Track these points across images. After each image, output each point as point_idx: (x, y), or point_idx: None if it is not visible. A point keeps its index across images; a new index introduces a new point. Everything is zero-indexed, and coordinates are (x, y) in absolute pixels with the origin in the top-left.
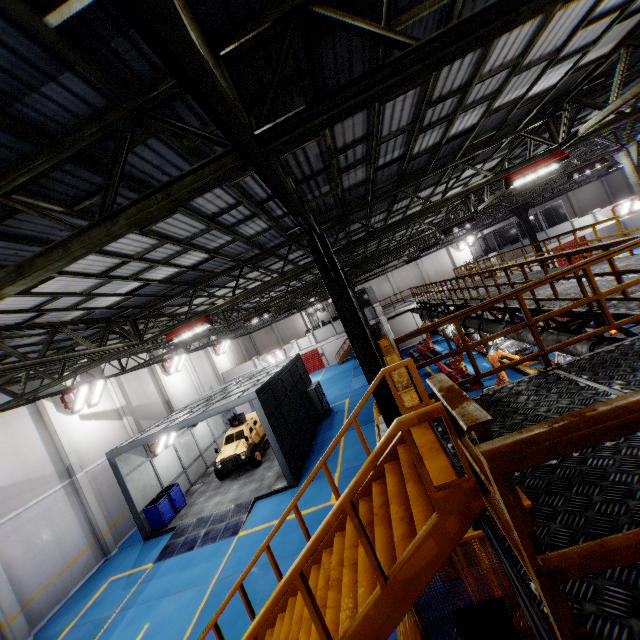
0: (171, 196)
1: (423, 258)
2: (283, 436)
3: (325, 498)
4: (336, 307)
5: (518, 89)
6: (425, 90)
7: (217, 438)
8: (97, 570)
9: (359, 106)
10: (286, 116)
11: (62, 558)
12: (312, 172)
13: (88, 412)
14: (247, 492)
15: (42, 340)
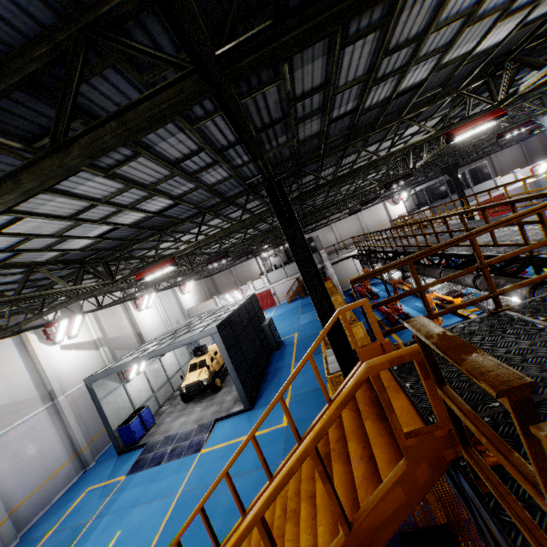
0: (126, 124)
1: (363, 211)
2: (240, 366)
3: (277, 421)
4: (292, 250)
5: (468, 44)
6: (384, 36)
7: (183, 366)
8: (77, 480)
9: (330, 23)
10: (250, 33)
11: (45, 470)
12: (271, 120)
13: (68, 343)
14: (208, 414)
15: (21, 279)
